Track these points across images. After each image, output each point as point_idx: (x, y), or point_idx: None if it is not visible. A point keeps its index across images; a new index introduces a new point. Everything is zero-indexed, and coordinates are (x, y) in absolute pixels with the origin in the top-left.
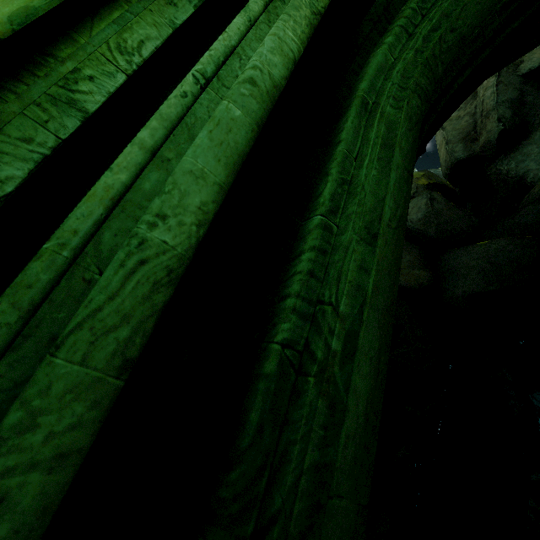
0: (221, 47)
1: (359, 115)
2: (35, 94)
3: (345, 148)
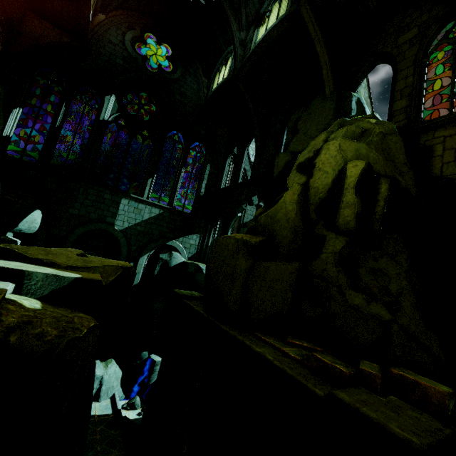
0: None
1: None
2: None
3: None
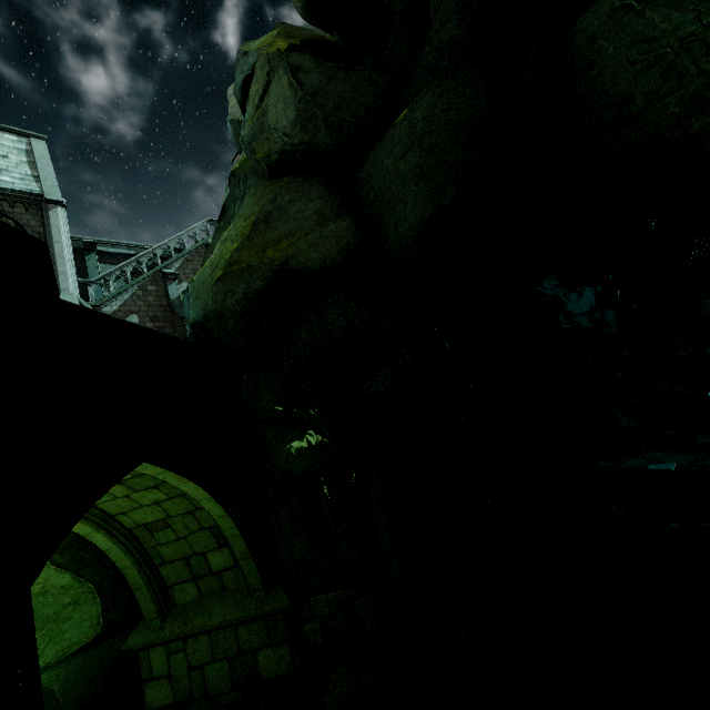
0: None
1: None
2: None
3: None
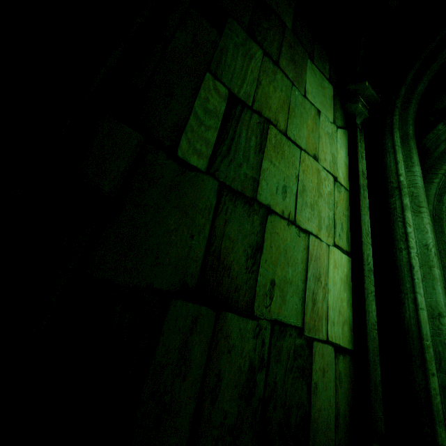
0: (414, 235)
1: (434, 225)
2: (366, 272)
3: (437, 248)
